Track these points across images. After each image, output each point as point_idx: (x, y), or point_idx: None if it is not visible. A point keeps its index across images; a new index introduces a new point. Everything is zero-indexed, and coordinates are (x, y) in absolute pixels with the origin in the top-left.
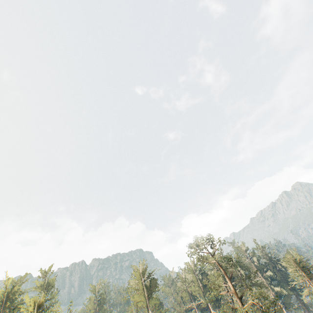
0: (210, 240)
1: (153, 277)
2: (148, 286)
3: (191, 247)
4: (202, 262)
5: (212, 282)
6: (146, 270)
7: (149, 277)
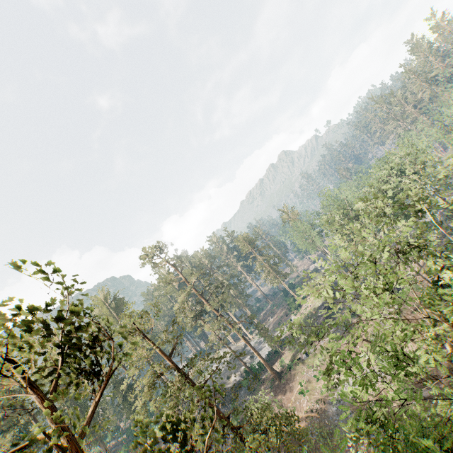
0: (159, 246)
1: (119, 298)
2: (114, 307)
3: (143, 258)
4: (156, 267)
5: (166, 279)
6: (108, 295)
7: (115, 299)
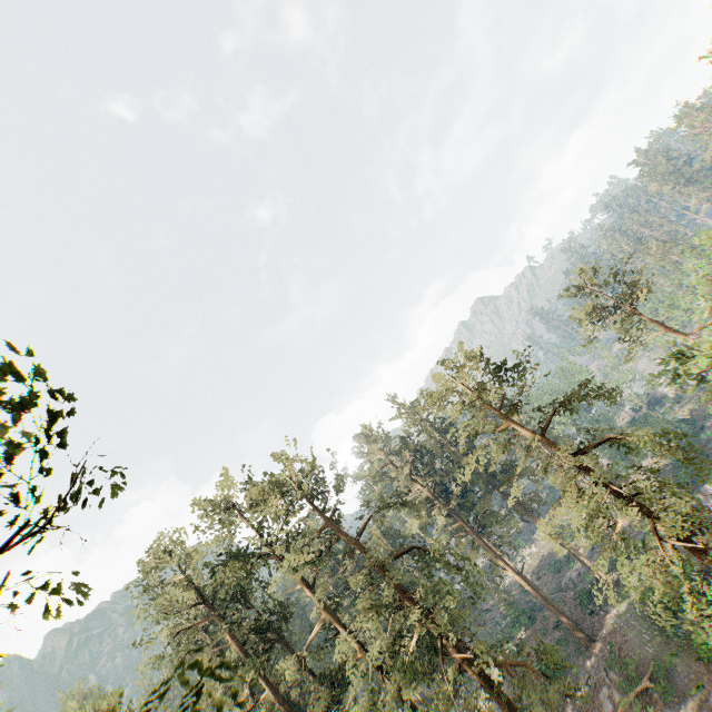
0: None
1: None
2: None
3: None
4: None
5: None
6: None
7: None
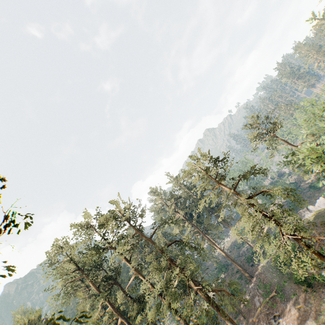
0: None
1: None
2: None
3: None
4: None
5: None
6: None
7: None
